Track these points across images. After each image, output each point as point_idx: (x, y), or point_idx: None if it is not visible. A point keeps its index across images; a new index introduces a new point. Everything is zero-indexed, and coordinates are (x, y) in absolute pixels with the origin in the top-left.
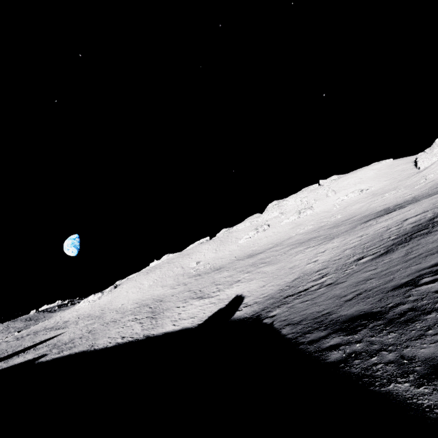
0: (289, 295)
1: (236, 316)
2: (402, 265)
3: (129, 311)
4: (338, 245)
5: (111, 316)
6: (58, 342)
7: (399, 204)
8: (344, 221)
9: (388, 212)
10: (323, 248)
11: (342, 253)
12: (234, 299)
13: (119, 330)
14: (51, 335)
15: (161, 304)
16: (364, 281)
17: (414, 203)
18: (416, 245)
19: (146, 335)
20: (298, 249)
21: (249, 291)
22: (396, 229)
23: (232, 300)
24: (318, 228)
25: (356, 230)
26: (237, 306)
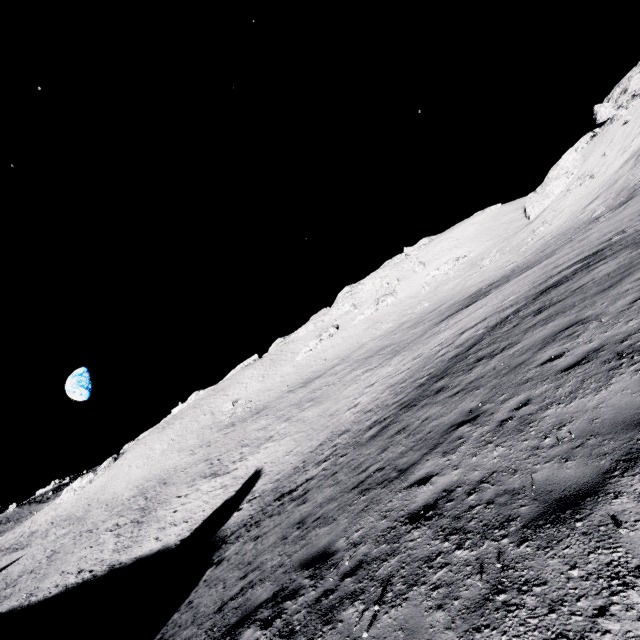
0: (283, 493)
1: (225, 526)
2: (337, 504)
3: (120, 505)
4: (391, 372)
5: (95, 517)
6: (2, 581)
7: (493, 282)
8: (429, 313)
9: (470, 303)
10: (377, 375)
11: (380, 396)
12: (250, 479)
13: (84, 553)
14: (1, 564)
15: (160, 492)
16: (296, 527)
17: (499, 288)
18: (403, 428)
19: (110, 566)
20: (356, 373)
21: (272, 463)
22: (440, 356)
23: (246, 482)
24: (398, 327)
25: (421, 340)
26: (242, 499)
